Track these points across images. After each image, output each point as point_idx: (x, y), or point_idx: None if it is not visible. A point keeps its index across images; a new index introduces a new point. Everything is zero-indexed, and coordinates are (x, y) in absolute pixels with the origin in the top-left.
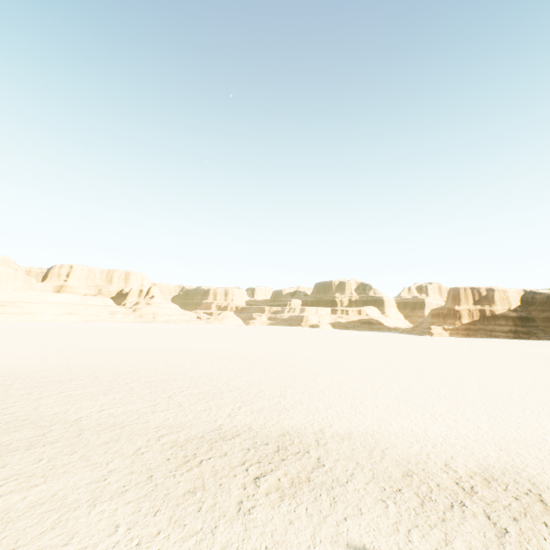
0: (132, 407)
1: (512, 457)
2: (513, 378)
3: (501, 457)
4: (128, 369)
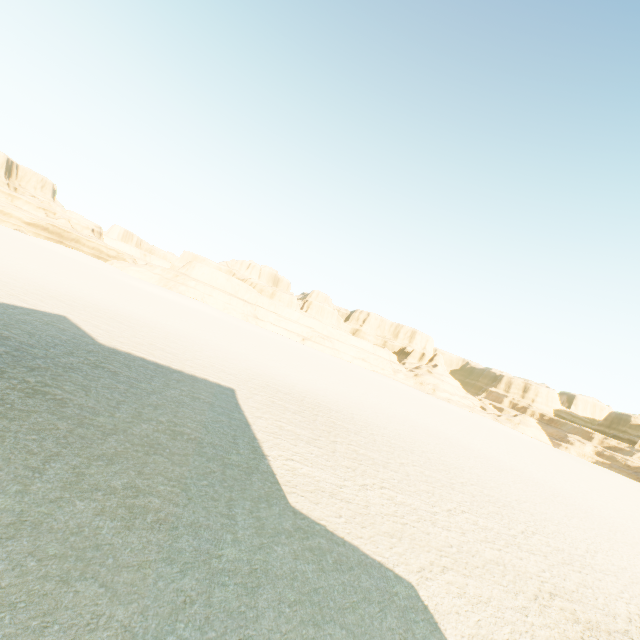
0: (490, 525)
1: None
2: None
3: None
4: (450, 461)
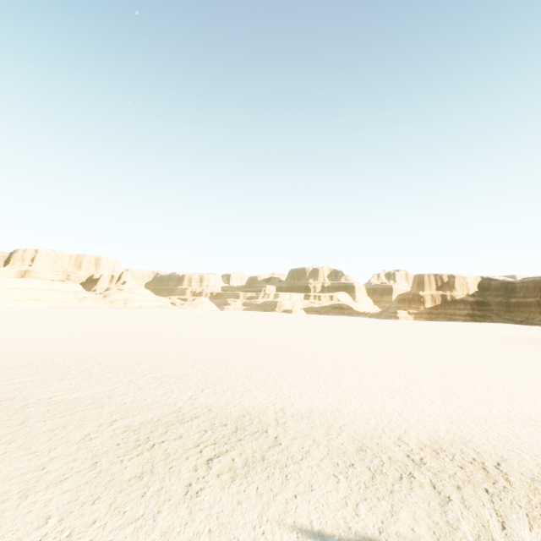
0: (88, 392)
1: (461, 429)
2: (467, 357)
3: (451, 429)
4: (90, 354)
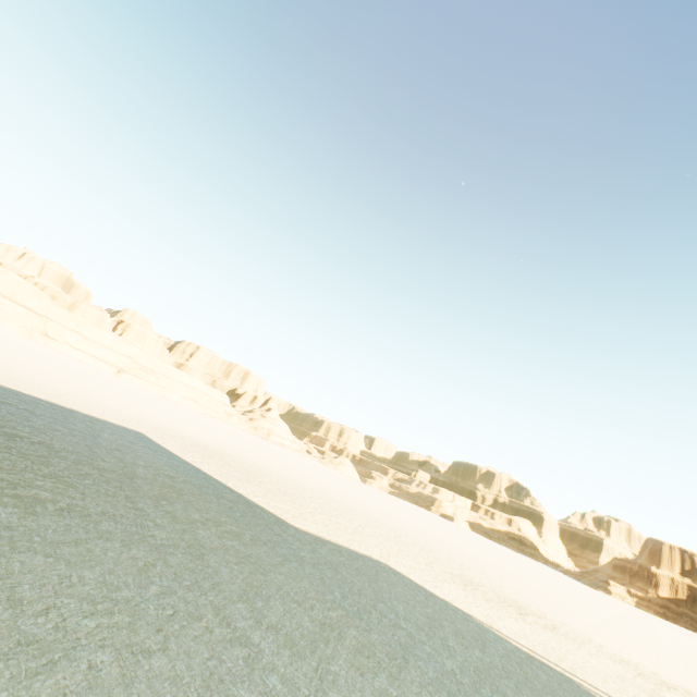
0: (382, 532)
1: None
2: None
3: None
4: (328, 494)
